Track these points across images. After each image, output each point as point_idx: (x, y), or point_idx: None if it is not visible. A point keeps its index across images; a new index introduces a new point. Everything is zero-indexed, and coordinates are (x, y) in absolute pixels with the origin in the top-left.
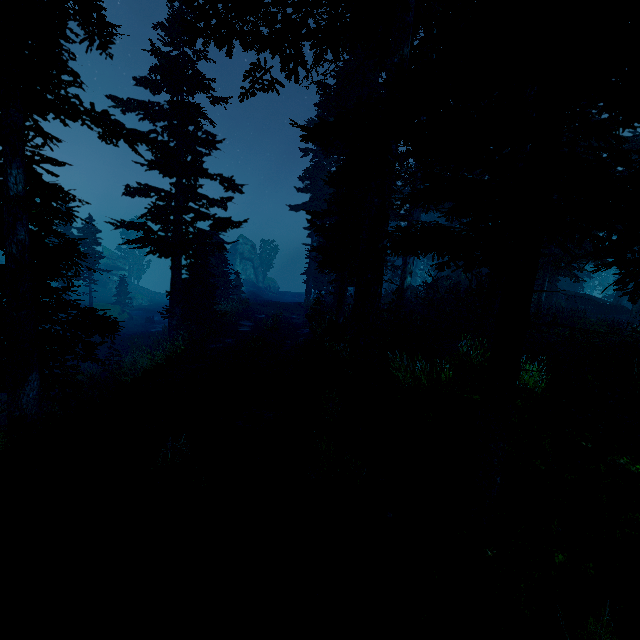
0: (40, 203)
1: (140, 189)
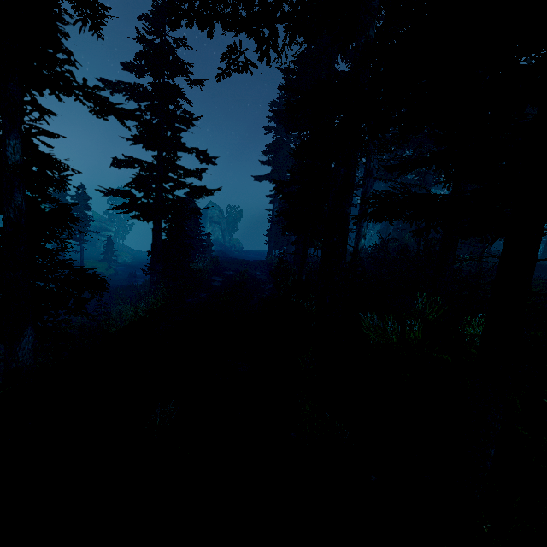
0: (37, 172)
1: (126, 161)
